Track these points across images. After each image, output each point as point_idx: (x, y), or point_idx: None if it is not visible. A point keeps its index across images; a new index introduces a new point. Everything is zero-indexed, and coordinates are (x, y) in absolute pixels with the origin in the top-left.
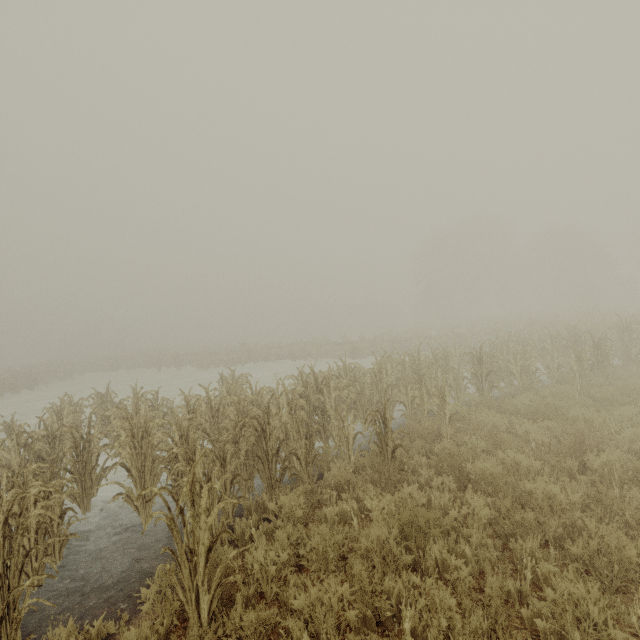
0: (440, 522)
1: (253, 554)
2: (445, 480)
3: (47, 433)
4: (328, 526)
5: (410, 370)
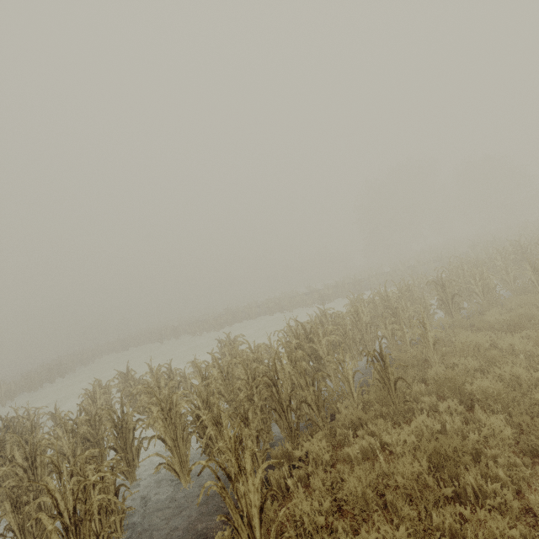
0: (463, 447)
1: (299, 507)
2: (450, 404)
3: (88, 418)
4: (359, 467)
5: (381, 306)
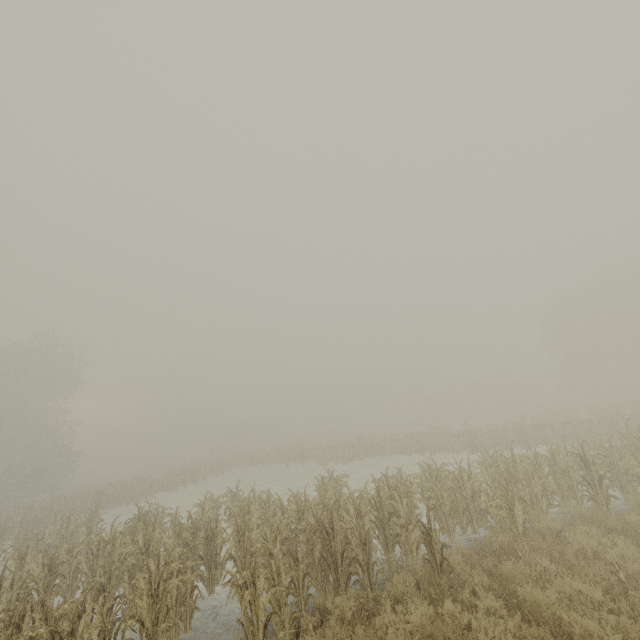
0: None
1: None
2: (496, 603)
3: (191, 525)
4: (363, 629)
5: (504, 473)
